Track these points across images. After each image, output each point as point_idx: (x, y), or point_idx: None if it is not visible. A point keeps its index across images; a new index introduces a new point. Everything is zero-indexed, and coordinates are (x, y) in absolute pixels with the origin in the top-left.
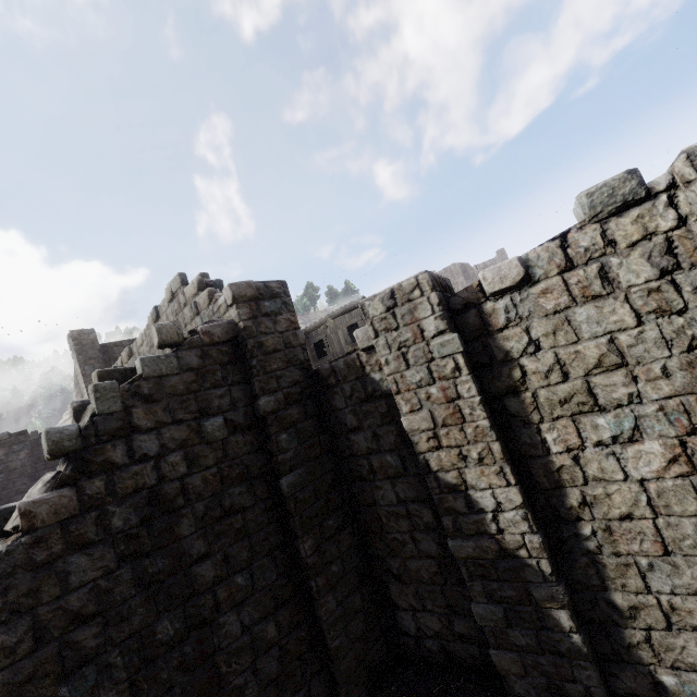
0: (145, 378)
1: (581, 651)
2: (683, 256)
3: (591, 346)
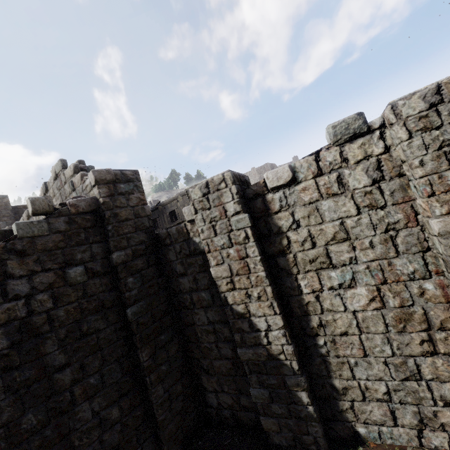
0: (19, 238)
1: (312, 416)
2: (386, 172)
3: (330, 226)
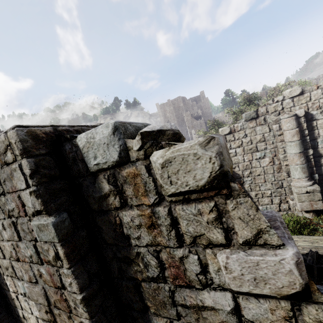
0: None
1: None
2: None
3: (7, 245)
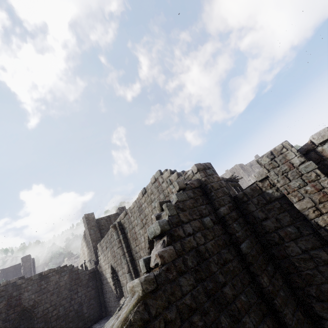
0: (179, 201)
1: None
2: None
3: None
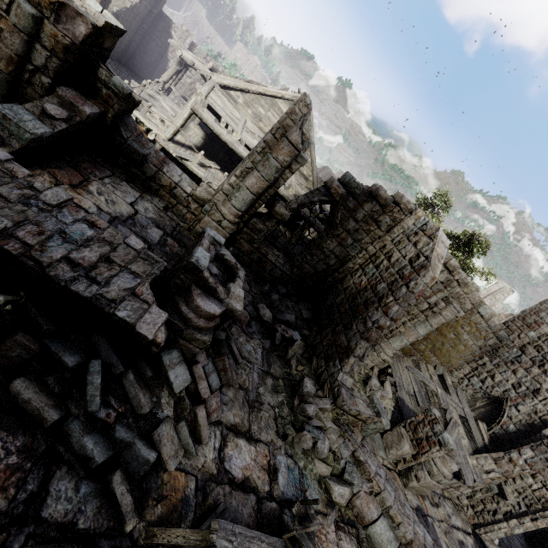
0: None
1: None
2: None
3: None
